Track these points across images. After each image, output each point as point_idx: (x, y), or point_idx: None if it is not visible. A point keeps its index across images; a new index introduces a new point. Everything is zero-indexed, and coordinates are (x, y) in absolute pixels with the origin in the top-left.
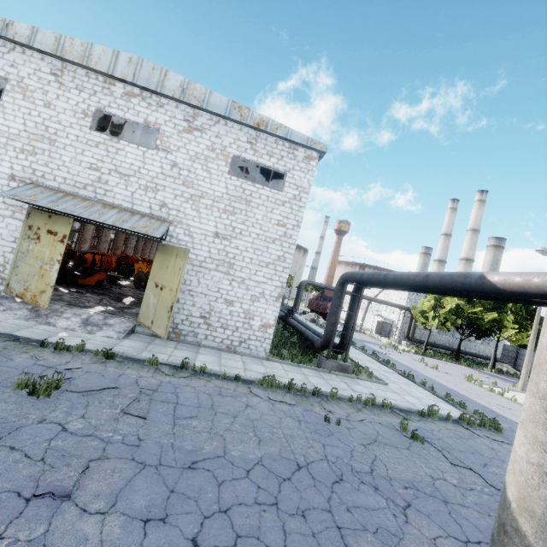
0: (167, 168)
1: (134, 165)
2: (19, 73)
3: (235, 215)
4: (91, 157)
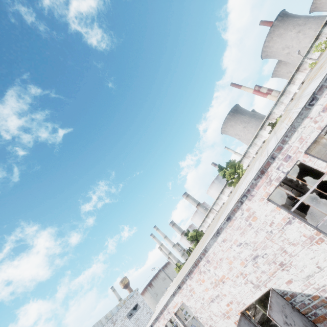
0: None
1: None
2: None
3: (139, 325)
4: None
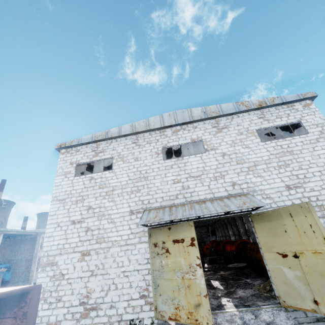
0: (220, 159)
1: (199, 167)
2: (117, 151)
3: (289, 166)
4: (171, 176)
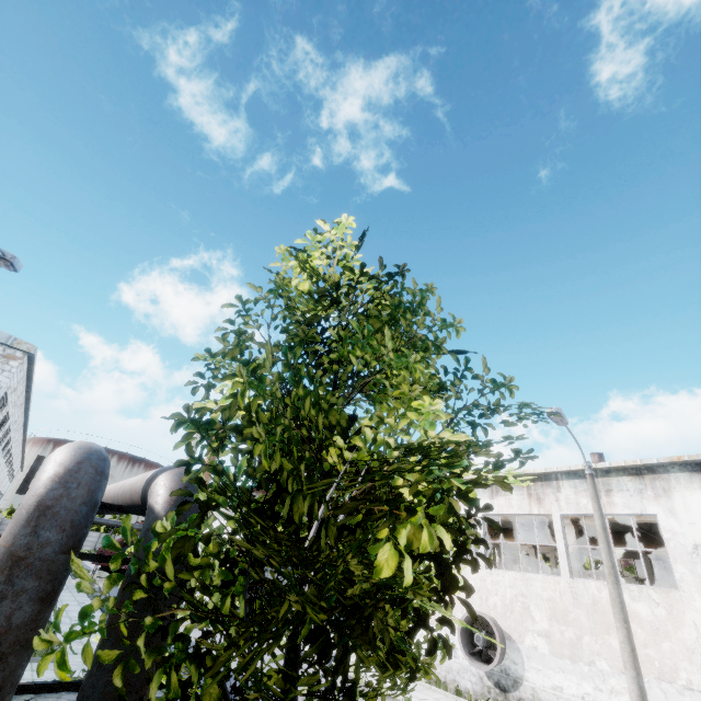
0: None
1: None
2: None
3: None
4: None
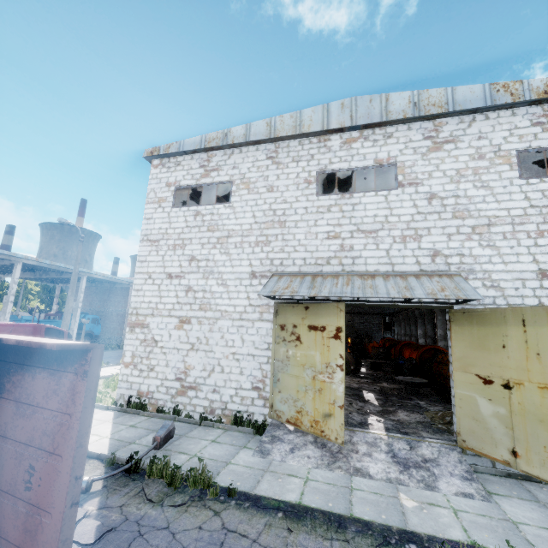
0: (422, 205)
1: (378, 216)
2: (240, 171)
3: None
4: (325, 225)
